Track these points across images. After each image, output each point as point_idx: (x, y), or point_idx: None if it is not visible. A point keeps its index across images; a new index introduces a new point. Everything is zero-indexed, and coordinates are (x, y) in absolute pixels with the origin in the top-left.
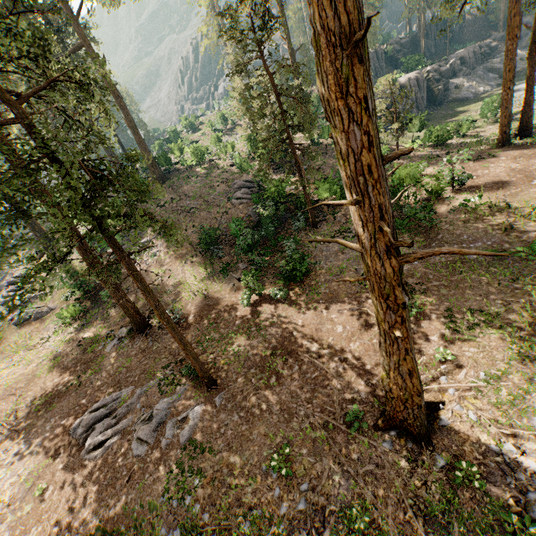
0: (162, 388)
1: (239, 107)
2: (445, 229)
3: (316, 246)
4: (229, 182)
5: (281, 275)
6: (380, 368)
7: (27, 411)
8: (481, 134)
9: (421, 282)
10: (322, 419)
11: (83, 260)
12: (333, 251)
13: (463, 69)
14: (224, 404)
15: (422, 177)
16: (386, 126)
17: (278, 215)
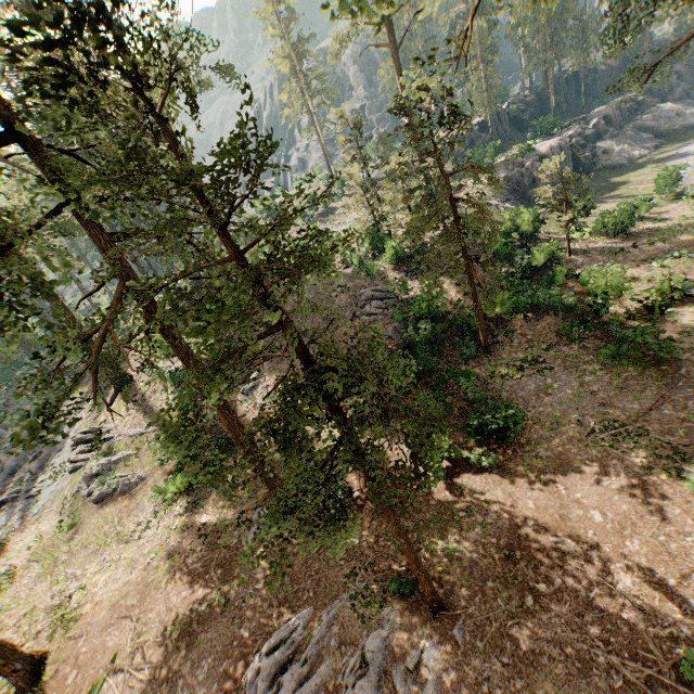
0: (357, 610)
1: (357, 198)
2: (686, 360)
3: (502, 382)
4: (351, 291)
5: (472, 428)
6: (692, 585)
7: (157, 647)
8: (664, 216)
9: (689, 443)
10: (642, 672)
11: (229, 432)
12: (532, 391)
13: (609, 130)
14: (470, 642)
15: (632, 289)
16: (529, 206)
17: (432, 338)
